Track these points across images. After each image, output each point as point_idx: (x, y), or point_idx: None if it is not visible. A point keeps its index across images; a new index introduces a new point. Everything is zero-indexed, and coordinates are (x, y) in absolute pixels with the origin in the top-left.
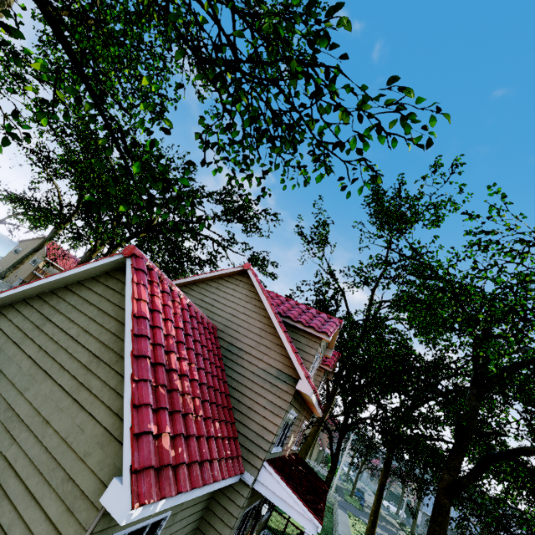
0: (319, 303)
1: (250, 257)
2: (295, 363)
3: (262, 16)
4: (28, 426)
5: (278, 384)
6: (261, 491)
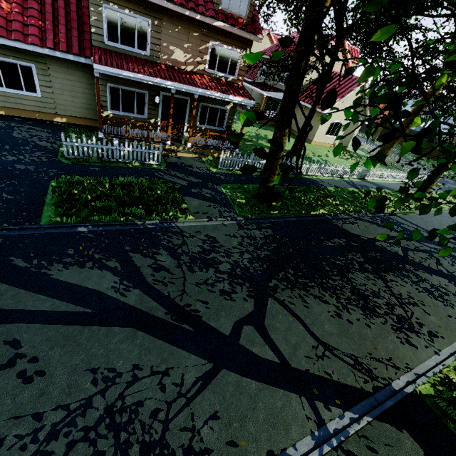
0: None
1: None
2: None
3: None
4: None
5: None
6: None
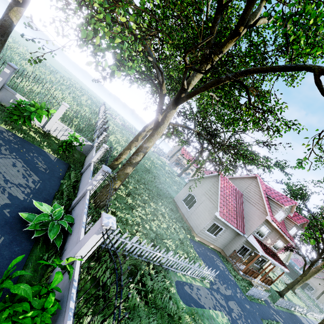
0: (301, 194)
1: (274, 163)
2: (267, 210)
3: (246, 144)
4: (202, 202)
5: (260, 215)
6: (249, 240)
